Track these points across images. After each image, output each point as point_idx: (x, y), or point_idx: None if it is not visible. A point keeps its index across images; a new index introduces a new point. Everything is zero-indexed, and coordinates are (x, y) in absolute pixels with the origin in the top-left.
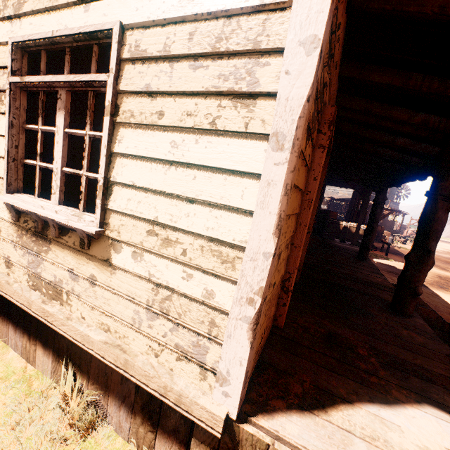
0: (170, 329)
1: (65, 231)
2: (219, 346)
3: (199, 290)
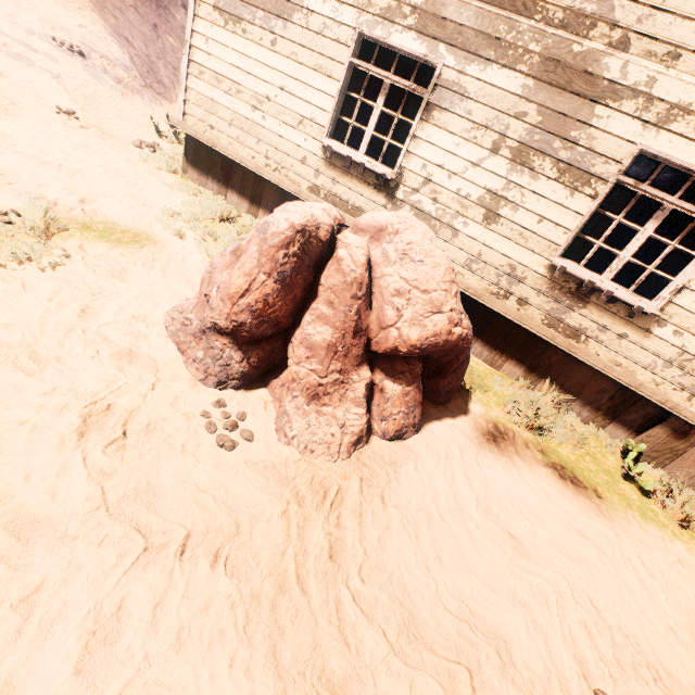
0: (678, 375)
1: (612, 301)
2: None
3: None
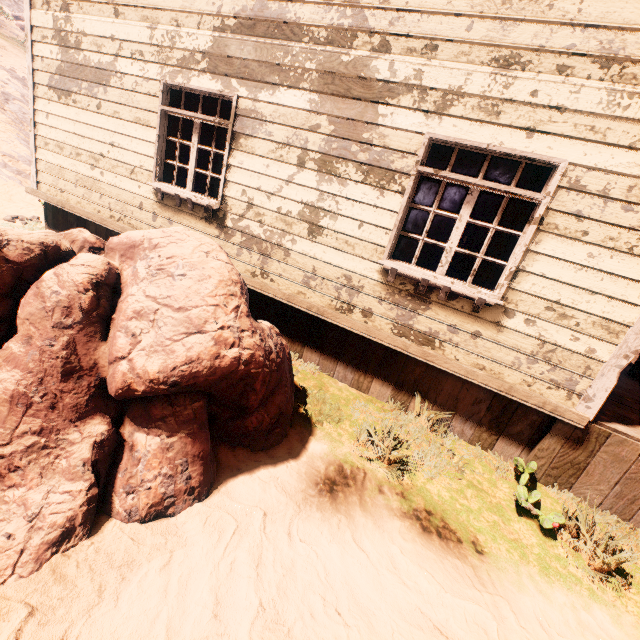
0: (547, 370)
1: (453, 297)
2: (588, 381)
3: (583, 348)
